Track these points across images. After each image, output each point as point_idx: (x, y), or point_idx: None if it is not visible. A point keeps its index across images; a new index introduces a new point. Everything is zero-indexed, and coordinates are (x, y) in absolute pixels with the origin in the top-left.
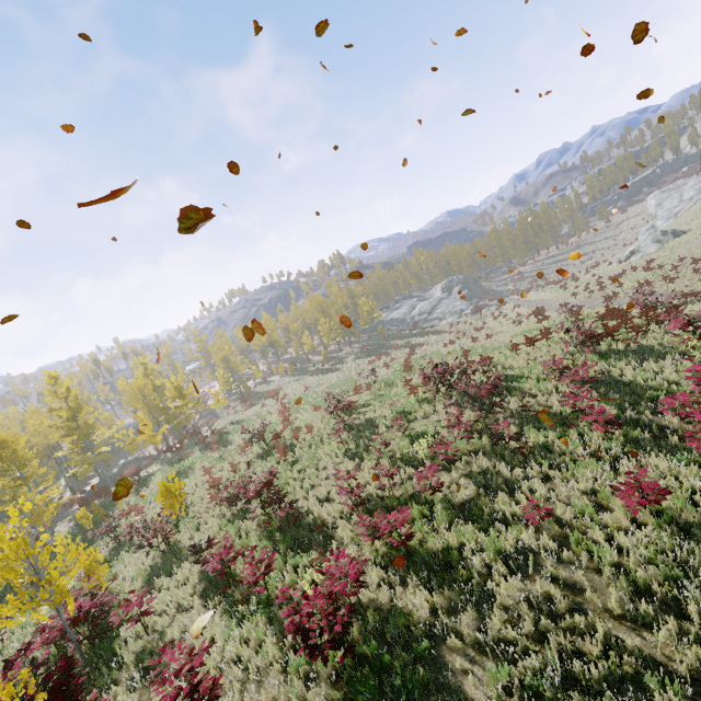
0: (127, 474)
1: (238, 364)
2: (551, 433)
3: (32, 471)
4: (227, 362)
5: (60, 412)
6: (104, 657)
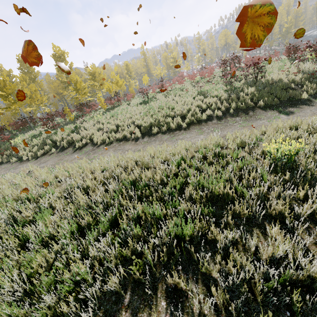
0: (153, 84)
1: (208, 53)
2: (219, 78)
3: (133, 76)
4: (204, 51)
5: (142, 60)
6: (127, 102)
